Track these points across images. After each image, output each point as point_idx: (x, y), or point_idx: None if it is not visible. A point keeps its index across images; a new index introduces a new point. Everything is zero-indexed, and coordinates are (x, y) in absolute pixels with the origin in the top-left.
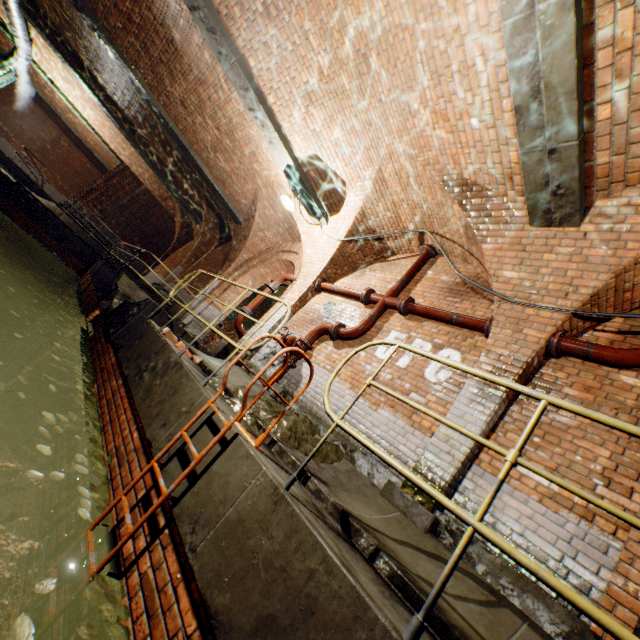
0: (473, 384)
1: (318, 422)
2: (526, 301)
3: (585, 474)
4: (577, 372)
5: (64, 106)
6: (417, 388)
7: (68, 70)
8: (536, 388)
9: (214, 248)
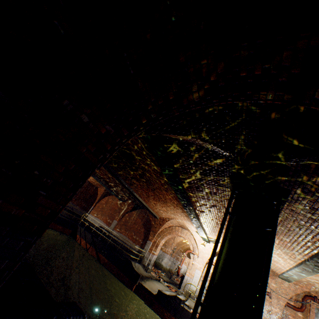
0: (272, 316)
1: None
2: (278, 293)
3: None
4: (290, 311)
5: None
6: None
7: None
8: (284, 315)
9: (130, 210)
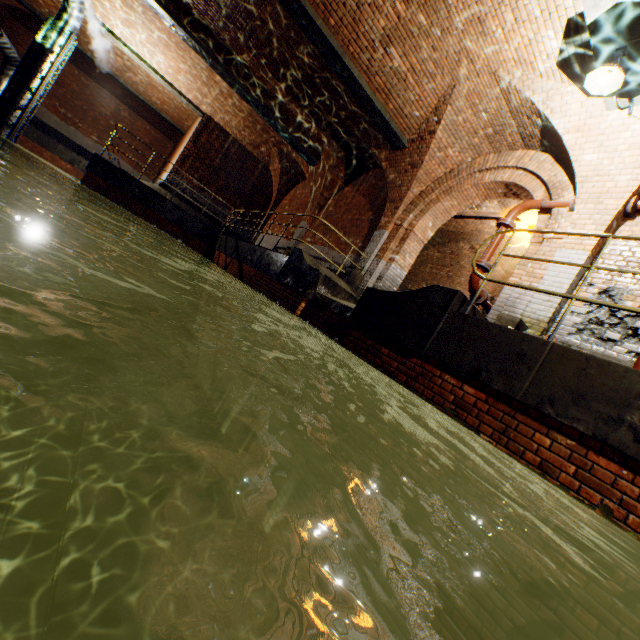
0: None
1: None
2: None
3: None
4: None
5: (121, 65)
6: None
7: (130, 6)
8: None
9: (338, 191)
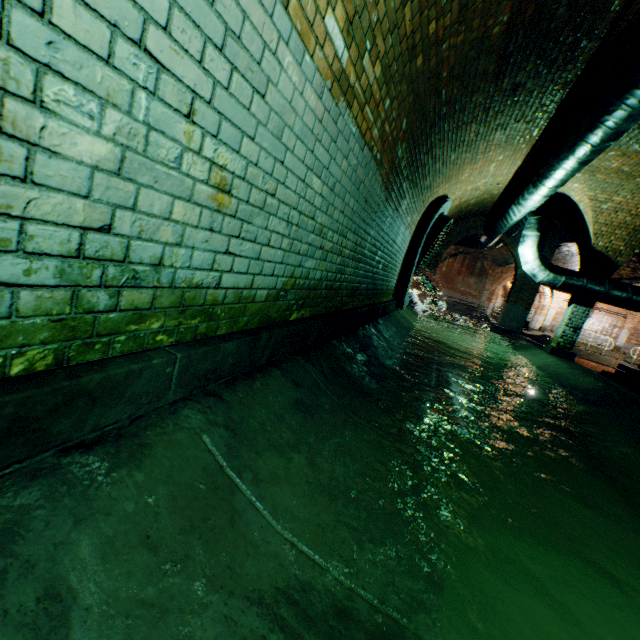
0: (623, 330)
1: (587, 342)
2: (634, 315)
3: (639, 340)
4: (639, 324)
5: None
6: (608, 331)
7: None
8: (633, 328)
9: (444, 259)
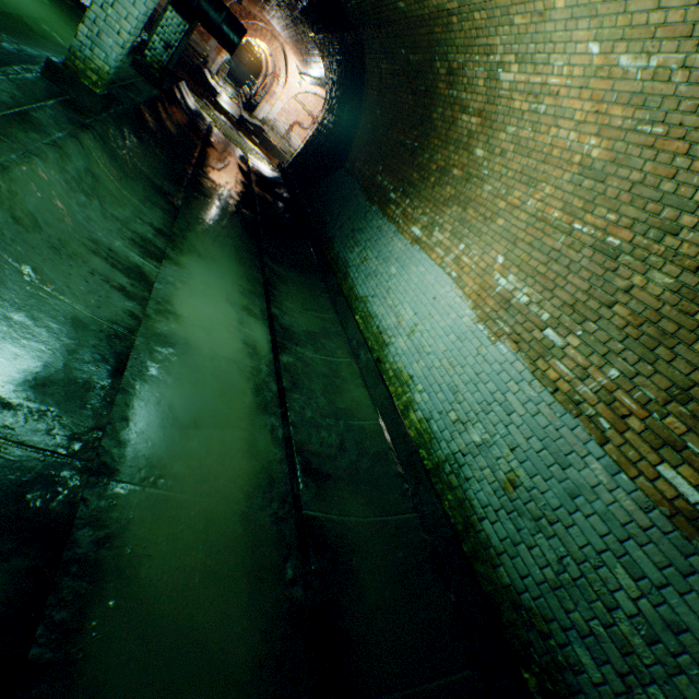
0: None
1: None
2: None
3: None
4: None
5: None
6: None
7: None
8: None
9: None
